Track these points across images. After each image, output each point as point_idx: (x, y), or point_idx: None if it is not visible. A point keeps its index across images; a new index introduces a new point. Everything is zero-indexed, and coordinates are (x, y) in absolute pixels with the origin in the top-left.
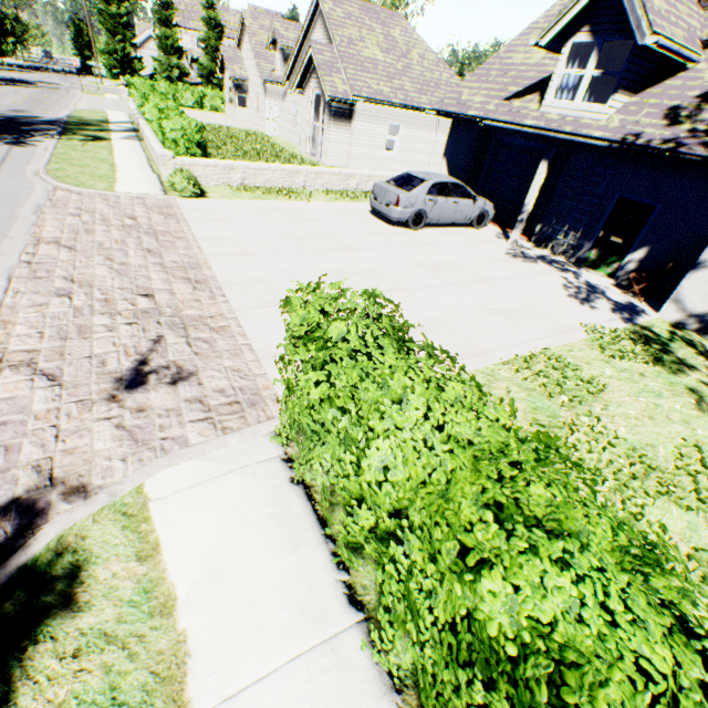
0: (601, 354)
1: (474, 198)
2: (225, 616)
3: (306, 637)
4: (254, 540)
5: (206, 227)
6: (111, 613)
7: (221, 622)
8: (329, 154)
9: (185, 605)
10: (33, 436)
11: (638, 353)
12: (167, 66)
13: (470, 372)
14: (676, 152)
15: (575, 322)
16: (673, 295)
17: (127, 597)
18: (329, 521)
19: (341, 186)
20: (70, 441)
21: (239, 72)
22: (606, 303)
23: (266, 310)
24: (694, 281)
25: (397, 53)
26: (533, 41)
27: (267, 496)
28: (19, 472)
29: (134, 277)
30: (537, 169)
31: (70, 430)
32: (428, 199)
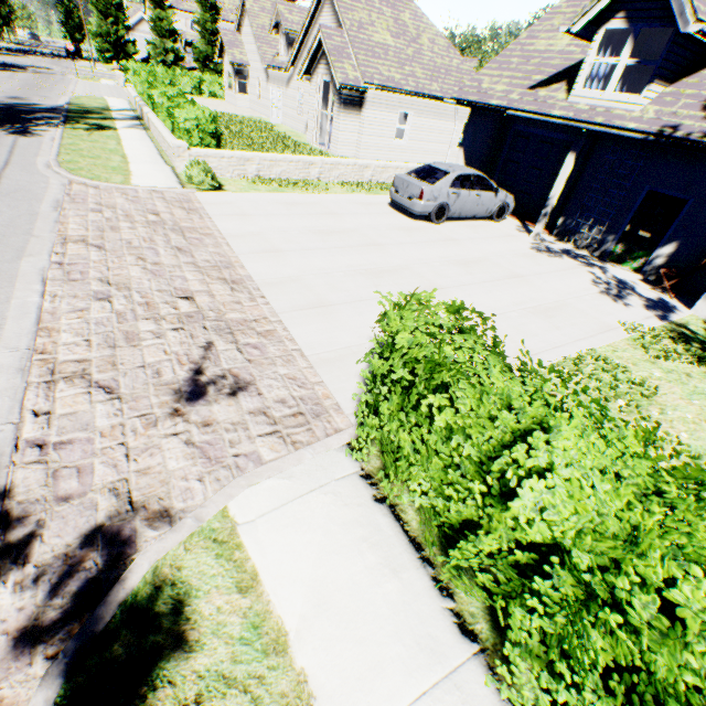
0: (645, 354)
1: (496, 191)
2: (340, 652)
3: (427, 673)
4: (352, 566)
5: (230, 222)
6: (224, 652)
7: (338, 658)
8: (338, 143)
9: (297, 641)
10: (103, 455)
11: (681, 353)
12: (162, 50)
13: None
14: None
15: (613, 320)
16: None
17: (237, 634)
18: (421, 543)
19: (355, 177)
20: (141, 461)
21: (239, 57)
22: (638, 300)
23: (308, 312)
24: None
25: (407, 38)
26: (565, 27)
27: (353, 516)
28: (96, 496)
29: (170, 278)
30: (557, 161)
31: (139, 448)
32: (451, 192)
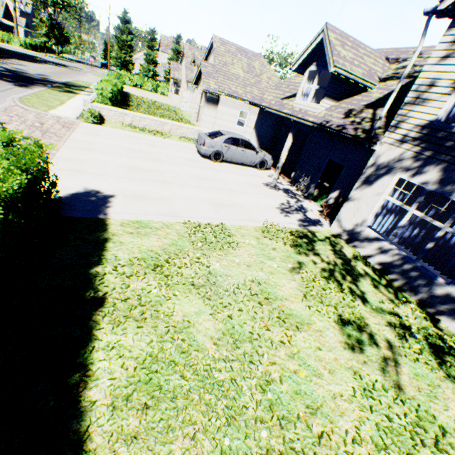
0: (259, 234)
1: (256, 150)
2: None
3: None
4: None
5: (82, 135)
6: None
7: None
8: (202, 121)
9: None
10: None
11: (286, 240)
12: (147, 70)
13: (156, 221)
14: (341, 131)
15: (263, 218)
16: (337, 217)
17: None
18: None
19: (193, 136)
20: None
21: (177, 76)
22: (300, 216)
23: (65, 172)
24: (346, 209)
25: (253, 74)
26: (289, 67)
27: None
28: None
29: None
30: (302, 142)
31: None
32: (224, 145)
